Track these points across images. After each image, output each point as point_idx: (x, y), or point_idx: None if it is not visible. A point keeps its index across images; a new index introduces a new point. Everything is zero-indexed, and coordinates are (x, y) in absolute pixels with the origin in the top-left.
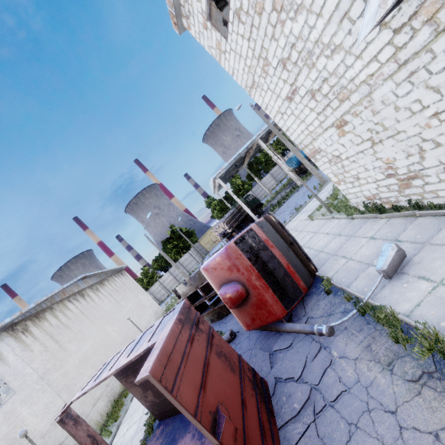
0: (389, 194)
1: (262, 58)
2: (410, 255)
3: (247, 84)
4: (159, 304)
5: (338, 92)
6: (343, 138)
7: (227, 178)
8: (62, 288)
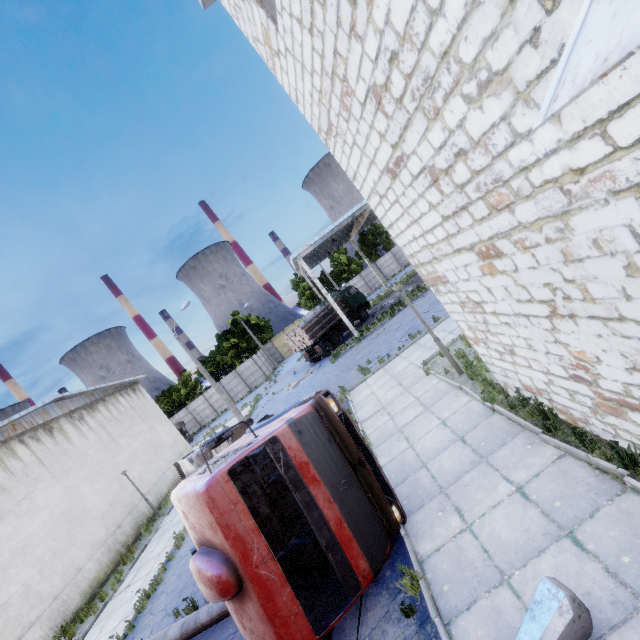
0: (570, 403)
1: (338, 78)
2: (601, 619)
3: (320, 125)
4: (200, 429)
5: (488, 188)
6: (491, 279)
7: (322, 255)
8: (10, 421)
